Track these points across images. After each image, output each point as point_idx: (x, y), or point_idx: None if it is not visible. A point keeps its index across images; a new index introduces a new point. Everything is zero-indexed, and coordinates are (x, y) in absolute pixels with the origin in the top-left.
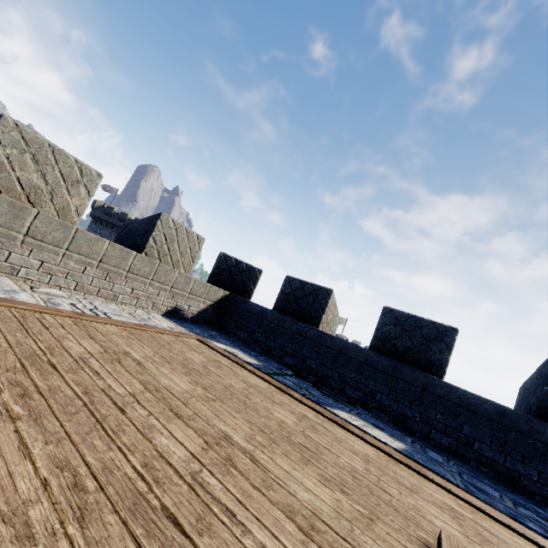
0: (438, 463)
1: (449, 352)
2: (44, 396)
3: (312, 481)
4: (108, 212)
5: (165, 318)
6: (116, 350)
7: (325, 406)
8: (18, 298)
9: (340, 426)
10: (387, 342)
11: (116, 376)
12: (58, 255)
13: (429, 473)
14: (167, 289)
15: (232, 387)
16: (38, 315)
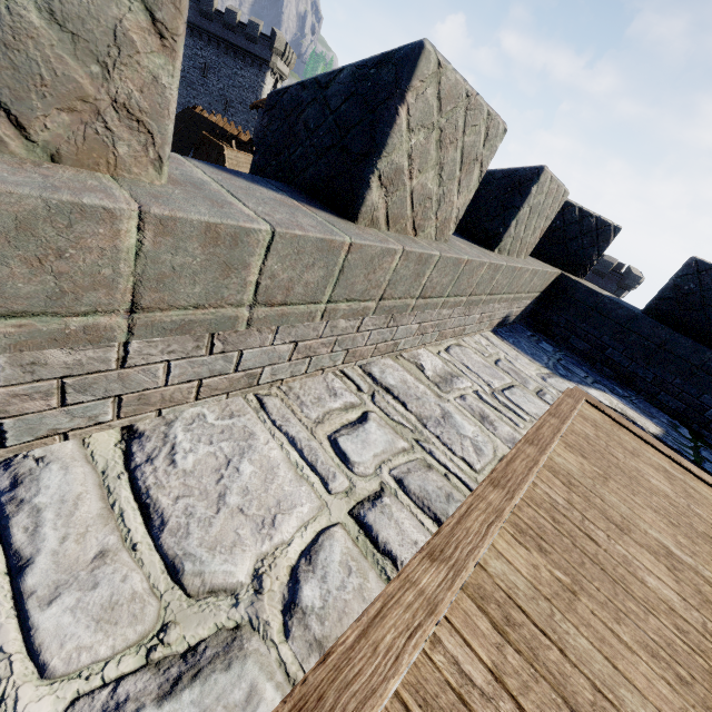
0: None
1: None
2: None
3: None
4: (205, 12)
5: (502, 339)
6: (660, 551)
7: None
8: (474, 439)
9: None
10: None
11: None
12: (436, 307)
13: None
14: (509, 298)
15: None
16: (539, 491)
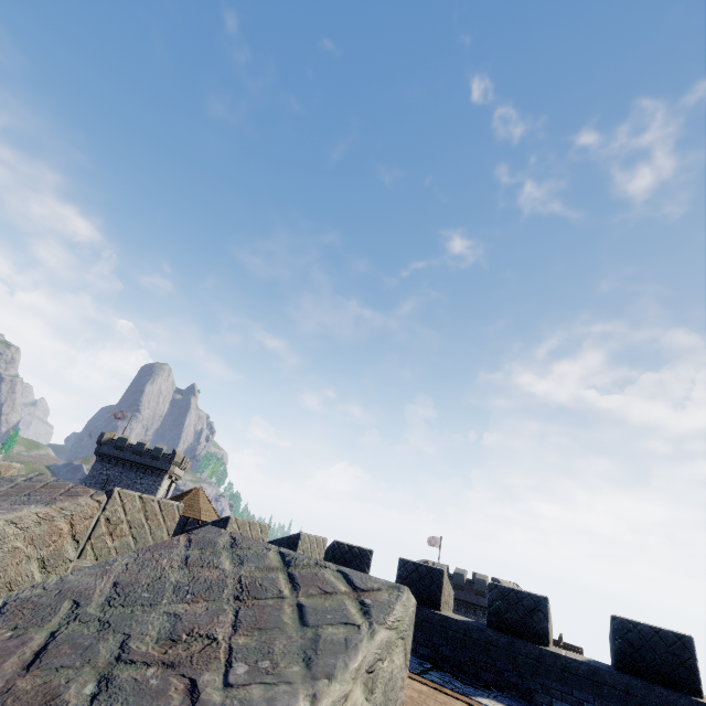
0: None
1: (547, 620)
2: None
3: None
4: (119, 446)
5: None
6: None
7: (470, 696)
8: None
9: None
10: (500, 617)
11: None
12: None
13: None
14: None
15: (413, 697)
16: None
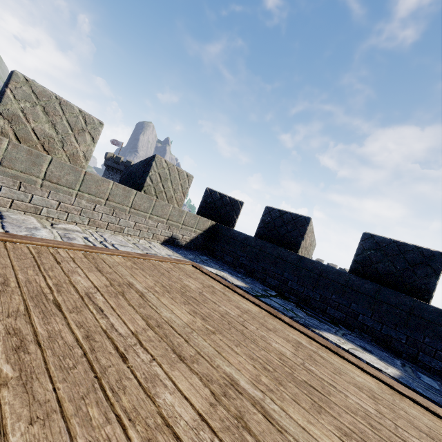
0: (437, 391)
1: (436, 277)
2: (42, 347)
3: (332, 440)
4: (116, 161)
5: (163, 246)
6: (121, 282)
7: (313, 328)
8: (38, 234)
9: (334, 353)
10: (368, 266)
11: (120, 312)
12: (72, 196)
13: (438, 409)
14: (164, 222)
15: (228, 315)
16: (53, 250)
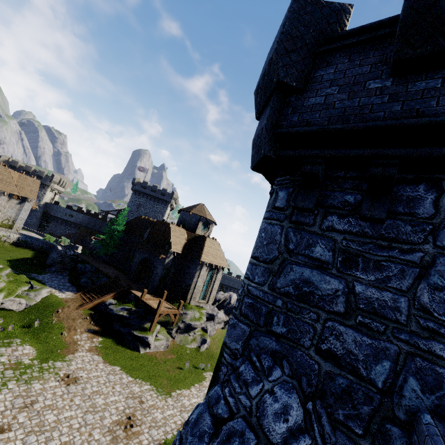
0: None
1: None
2: None
3: None
4: (144, 186)
5: None
6: None
7: None
8: None
9: None
10: None
11: None
12: None
13: None
14: None
15: None
16: None
